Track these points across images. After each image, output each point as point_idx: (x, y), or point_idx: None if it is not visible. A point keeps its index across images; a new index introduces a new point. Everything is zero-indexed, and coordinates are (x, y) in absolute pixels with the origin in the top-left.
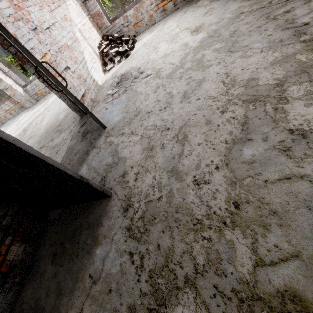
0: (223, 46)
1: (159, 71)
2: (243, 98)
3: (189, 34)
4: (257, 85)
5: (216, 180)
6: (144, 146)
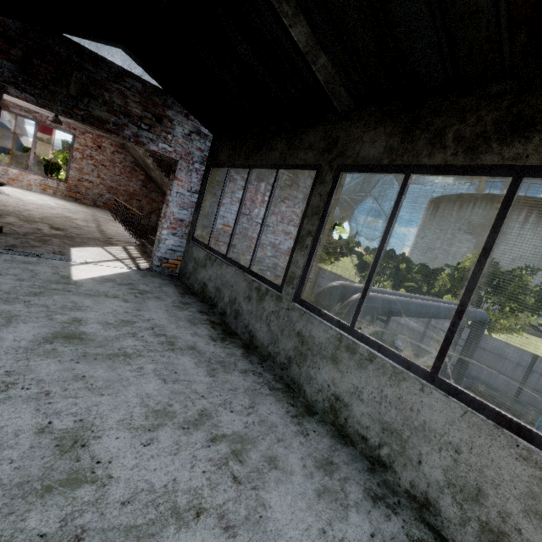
0: (68, 211)
1: (24, 200)
2: (63, 216)
3: (54, 203)
4: (70, 217)
5: (38, 216)
6: (1, 204)
